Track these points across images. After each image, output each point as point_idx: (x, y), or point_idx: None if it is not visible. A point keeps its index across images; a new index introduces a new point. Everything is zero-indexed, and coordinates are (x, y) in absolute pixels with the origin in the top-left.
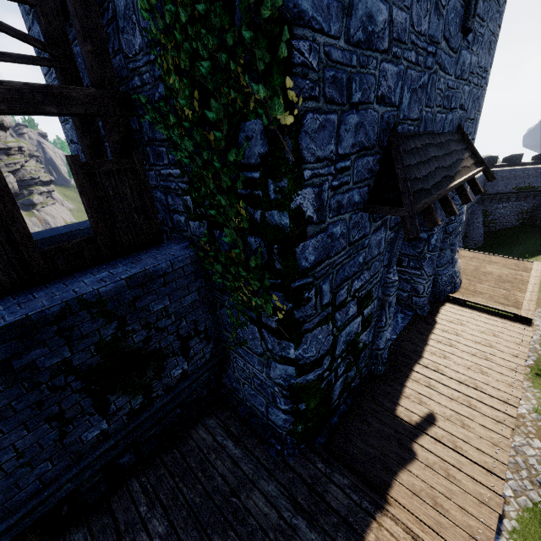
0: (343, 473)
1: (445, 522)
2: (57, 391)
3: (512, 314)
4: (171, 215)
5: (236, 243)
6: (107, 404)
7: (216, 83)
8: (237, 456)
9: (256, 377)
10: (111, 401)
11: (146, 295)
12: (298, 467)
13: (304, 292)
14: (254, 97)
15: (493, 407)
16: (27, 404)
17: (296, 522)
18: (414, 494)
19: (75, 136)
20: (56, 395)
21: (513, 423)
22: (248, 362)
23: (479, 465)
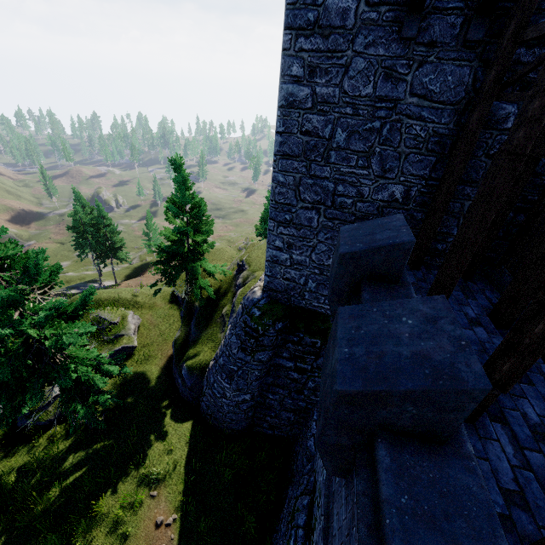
0: None
1: None
2: None
3: None
4: (509, 227)
5: None
6: None
7: None
8: None
9: None
10: None
11: None
12: None
13: None
14: None
15: None
16: None
17: None
18: None
19: (330, 131)
20: None
21: None
22: None
23: None
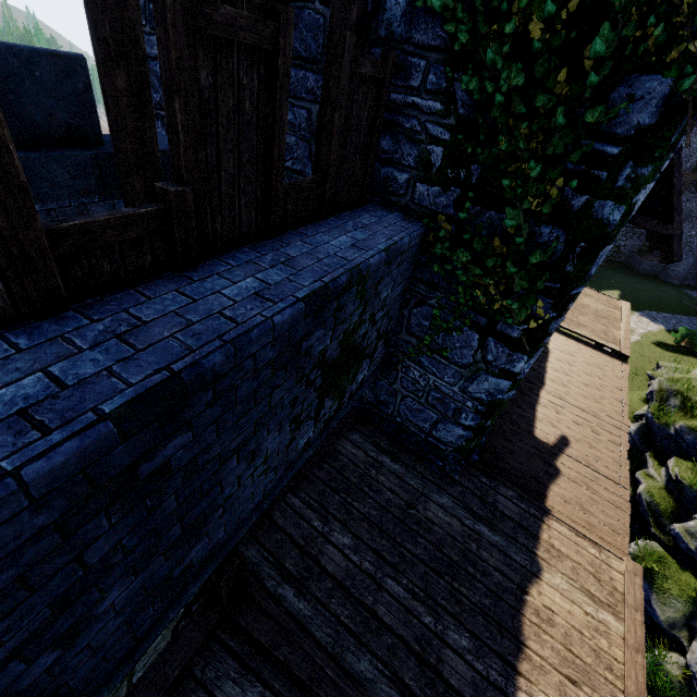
0: (507, 486)
1: (593, 523)
2: (307, 387)
3: (613, 350)
4: (375, 165)
5: (517, 229)
6: (321, 408)
7: (634, 2)
8: (400, 472)
9: (437, 390)
10: (323, 405)
11: (386, 277)
12: (464, 481)
13: (571, 303)
14: (686, 46)
15: (610, 433)
16: (289, 400)
17: (478, 528)
18: (566, 502)
19: None
20: (305, 391)
21: (627, 446)
22: (431, 373)
23: (609, 479)
